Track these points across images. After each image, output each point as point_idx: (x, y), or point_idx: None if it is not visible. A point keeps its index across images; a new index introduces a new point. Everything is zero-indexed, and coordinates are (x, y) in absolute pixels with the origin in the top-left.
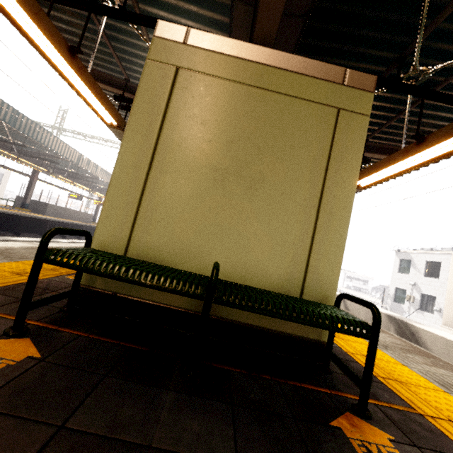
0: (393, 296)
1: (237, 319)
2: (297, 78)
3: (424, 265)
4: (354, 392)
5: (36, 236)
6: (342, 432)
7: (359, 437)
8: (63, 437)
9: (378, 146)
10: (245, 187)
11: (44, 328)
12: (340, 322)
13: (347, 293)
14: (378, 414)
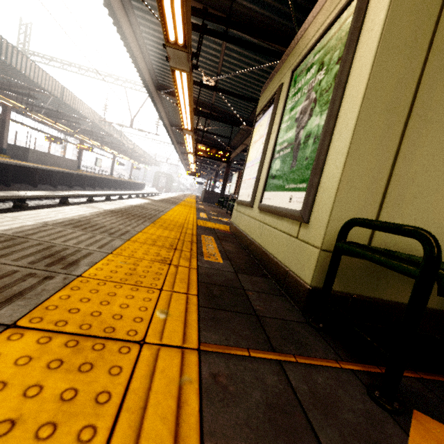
0: None
1: None
2: None
3: None
4: None
5: (26, 186)
6: None
7: None
8: None
9: None
10: None
11: (373, 374)
12: None
13: None
14: None
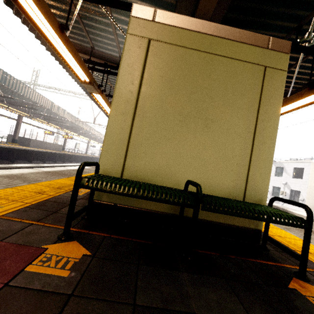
0: (271, 192)
1: (201, 217)
2: (235, 45)
3: (292, 170)
4: (289, 263)
5: (25, 162)
6: (299, 292)
7: (310, 295)
8: (140, 312)
9: None
10: (202, 126)
11: (80, 232)
12: (286, 218)
13: None
14: (311, 277)
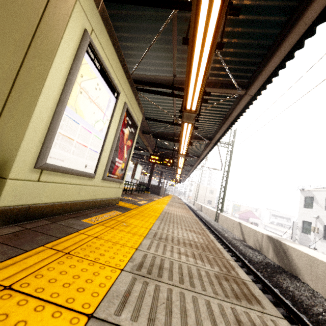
0: (301, 228)
1: None
2: None
3: (324, 201)
4: None
5: None
6: None
7: None
8: None
9: (219, 82)
10: None
11: None
12: None
13: (270, 227)
14: None
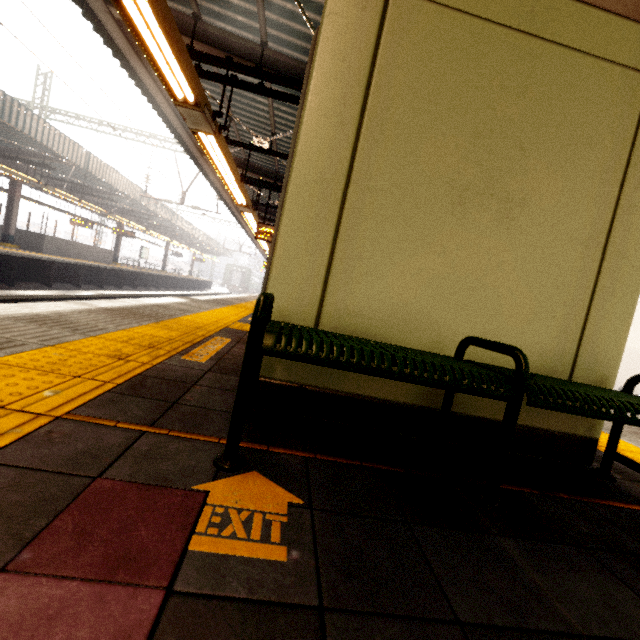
0: None
1: (481, 415)
2: (590, 16)
3: None
4: None
5: (37, 286)
6: None
7: None
8: None
9: None
10: (499, 215)
11: (252, 450)
12: None
13: None
14: None
